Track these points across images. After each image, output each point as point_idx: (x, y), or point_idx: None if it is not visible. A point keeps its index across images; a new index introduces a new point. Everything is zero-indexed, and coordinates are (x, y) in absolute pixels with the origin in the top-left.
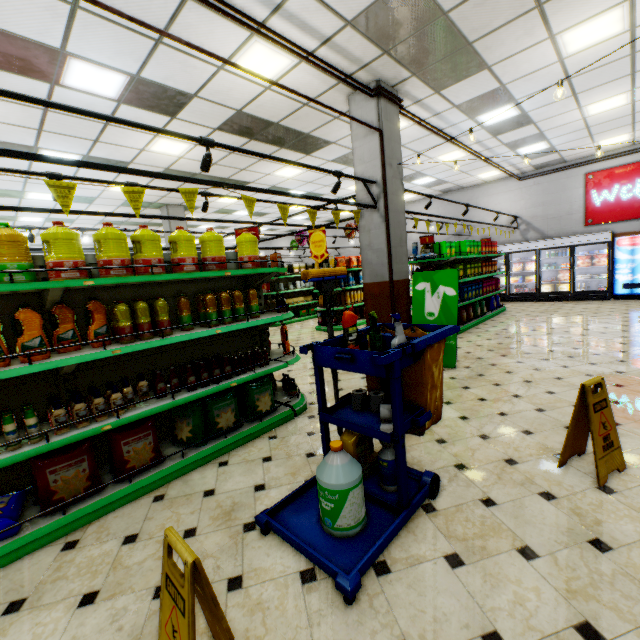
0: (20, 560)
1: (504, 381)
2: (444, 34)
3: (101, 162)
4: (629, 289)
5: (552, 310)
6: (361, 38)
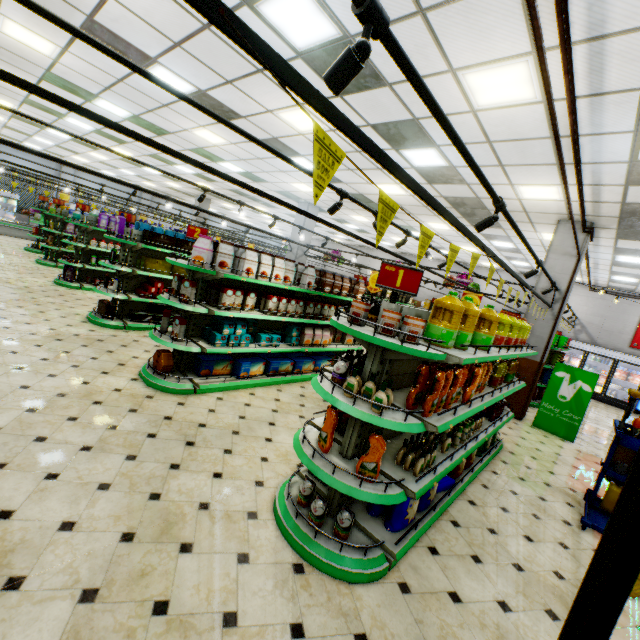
0: (454, 503)
1: None
2: None
3: None
4: None
5: (592, 406)
6: (618, 208)
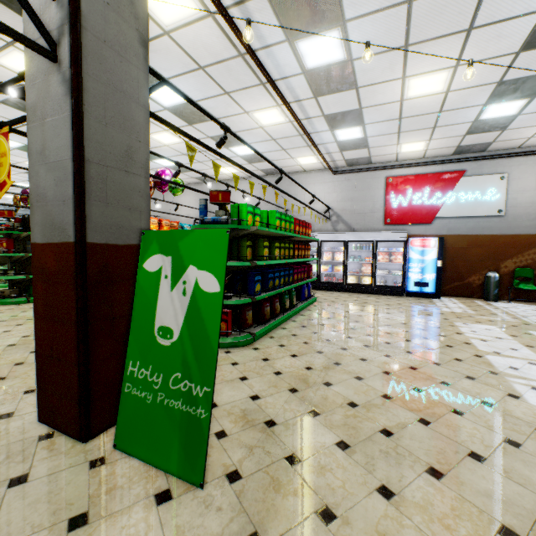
0: None
1: None
2: None
3: None
4: (419, 287)
5: (360, 304)
6: None
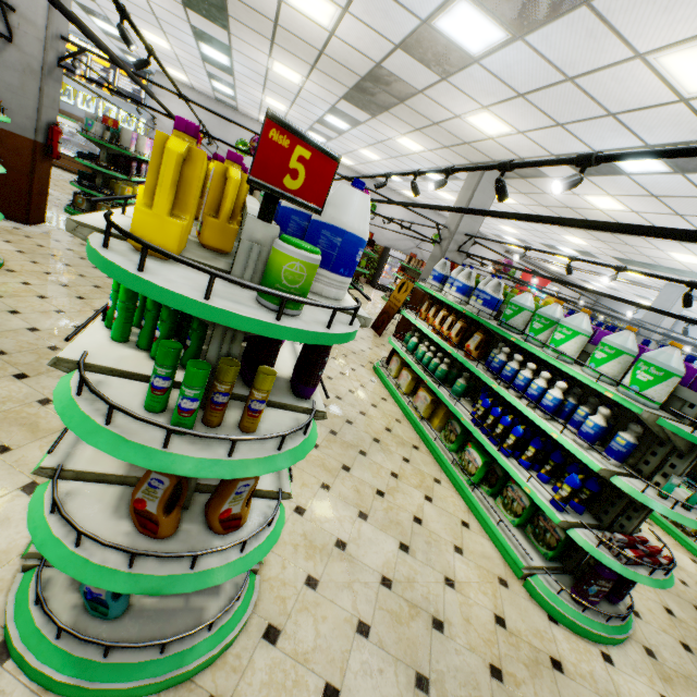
0: None
1: None
2: None
3: None
4: None
5: None
6: None
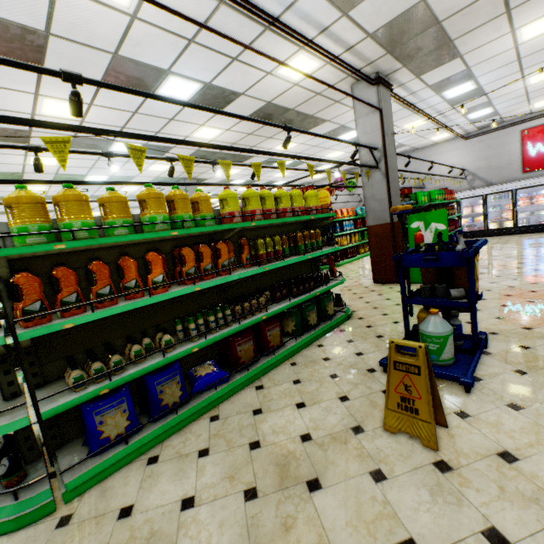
0: (234, 395)
1: (493, 288)
2: (434, 36)
3: (153, 148)
4: None
5: (502, 242)
6: (374, 44)
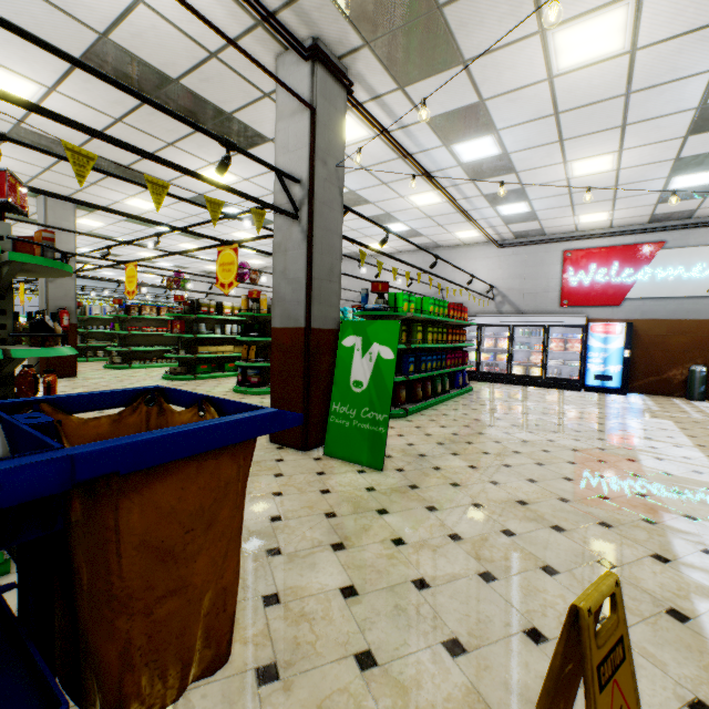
0: None
1: (444, 502)
2: None
3: None
4: (600, 381)
5: (522, 396)
6: None
